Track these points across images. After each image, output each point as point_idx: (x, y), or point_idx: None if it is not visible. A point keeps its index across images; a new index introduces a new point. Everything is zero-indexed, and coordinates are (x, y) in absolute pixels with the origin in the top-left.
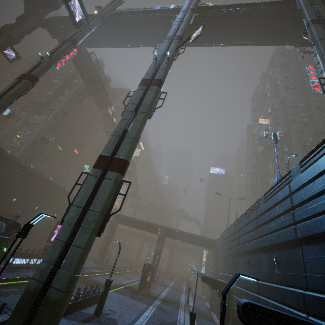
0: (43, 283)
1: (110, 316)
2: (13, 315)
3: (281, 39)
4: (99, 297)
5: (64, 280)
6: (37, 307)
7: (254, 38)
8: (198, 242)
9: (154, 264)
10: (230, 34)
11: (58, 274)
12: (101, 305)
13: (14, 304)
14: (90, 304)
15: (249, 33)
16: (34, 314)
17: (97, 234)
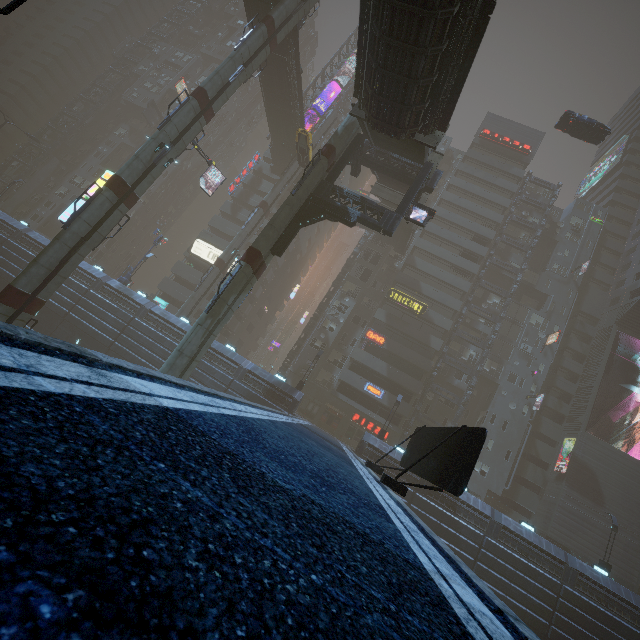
0: None
1: None
2: None
3: (274, 133)
4: None
5: None
6: None
7: (270, 103)
8: None
9: None
10: (268, 70)
11: None
12: None
13: None
14: None
15: (273, 98)
16: None
17: None
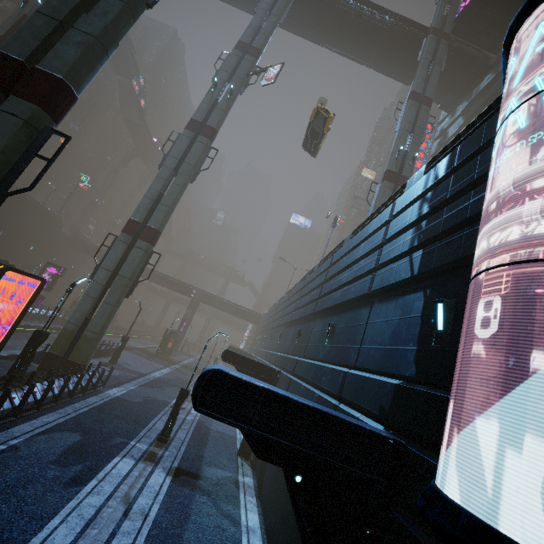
0: (79, 326)
1: (126, 366)
2: (56, 345)
3: (404, 76)
4: (113, 351)
5: (98, 326)
6: (77, 342)
7: (373, 60)
8: (240, 314)
9: (180, 331)
10: (344, 40)
11: (92, 322)
12: (117, 356)
13: (18, 346)
14: (103, 355)
15: (368, 51)
16: (74, 345)
17: (126, 296)
